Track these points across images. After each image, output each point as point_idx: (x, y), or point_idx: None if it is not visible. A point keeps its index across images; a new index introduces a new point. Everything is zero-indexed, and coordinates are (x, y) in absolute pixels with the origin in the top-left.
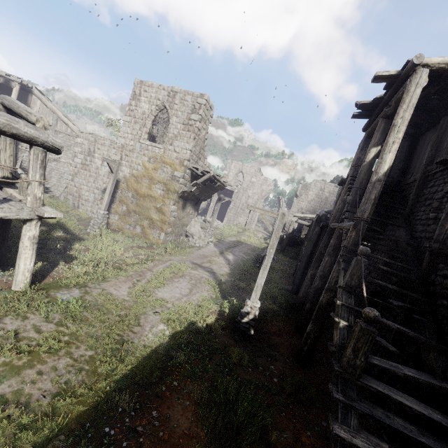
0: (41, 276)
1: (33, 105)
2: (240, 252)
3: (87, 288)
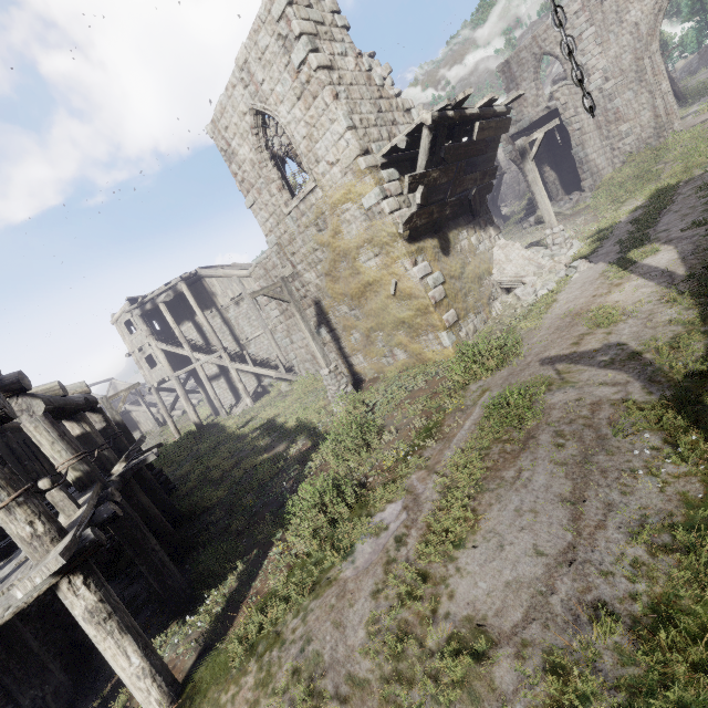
0: (234, 607)
1: (214, 288)
2: (686, 218)
3: (268, 657)
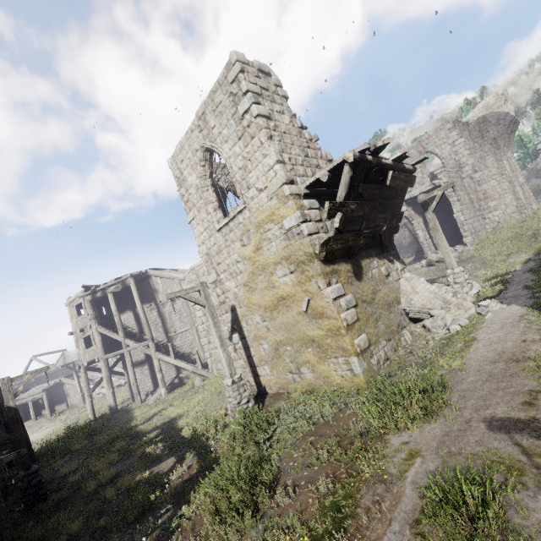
0: None
1: (157, 286)
2: None
3: None
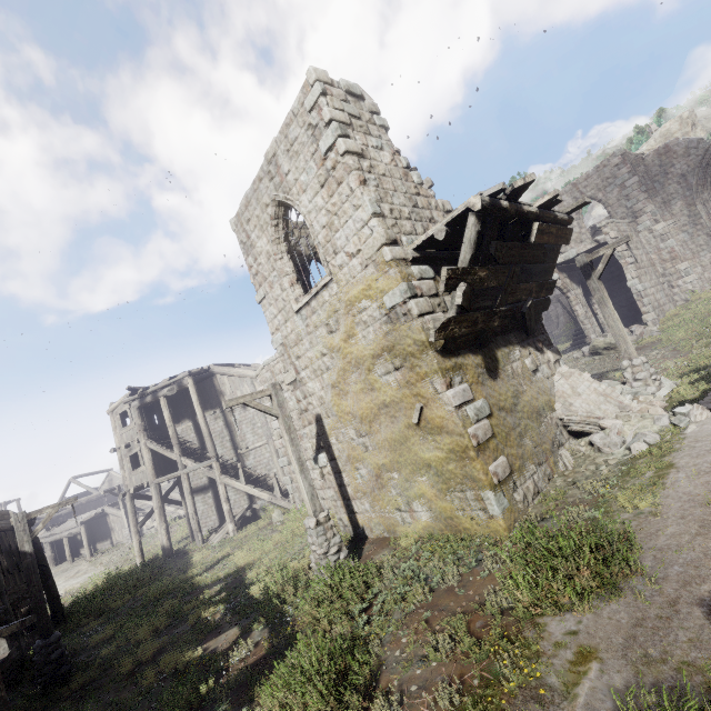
0: None
1: (223, 387)
2: None
3: None
